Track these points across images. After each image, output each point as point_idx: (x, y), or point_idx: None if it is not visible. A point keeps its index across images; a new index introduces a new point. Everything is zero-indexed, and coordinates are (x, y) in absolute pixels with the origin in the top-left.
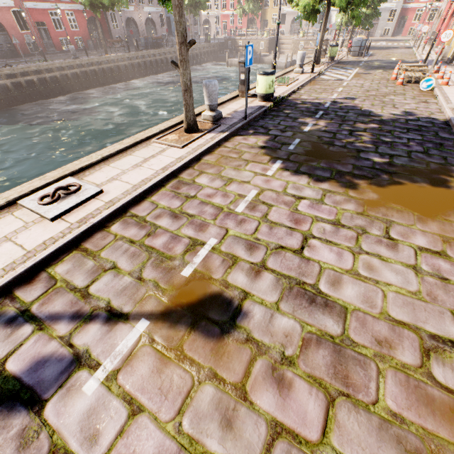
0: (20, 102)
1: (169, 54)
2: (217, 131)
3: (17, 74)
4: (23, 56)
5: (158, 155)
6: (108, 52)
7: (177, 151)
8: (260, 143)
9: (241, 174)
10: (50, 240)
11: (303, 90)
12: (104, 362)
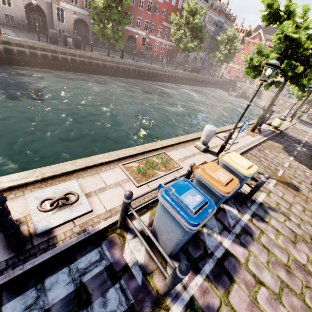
0: (135, 78)
1: (202, 79)
2: (262, 135)
3: (141, 67)
4: (144, 59)
5: (246, 136)
6: (172, 67)
7: (252, 137)
8: (281, 147)
9: (280, 155)
10: (235, 150)
11: (288, 130)
12: (270, 183)
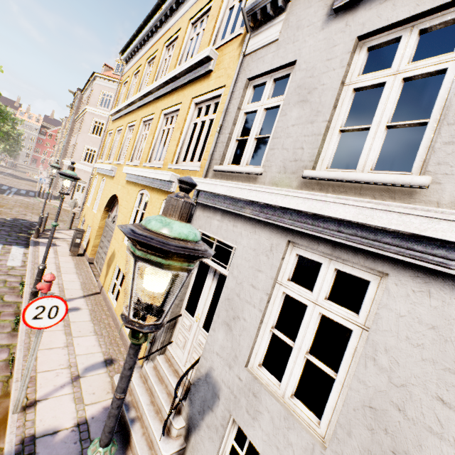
0: None
1: None
2: None
3: None
4: None
5: None
6: None
7: None
8: None
9: None
10: None
11: None
12: None
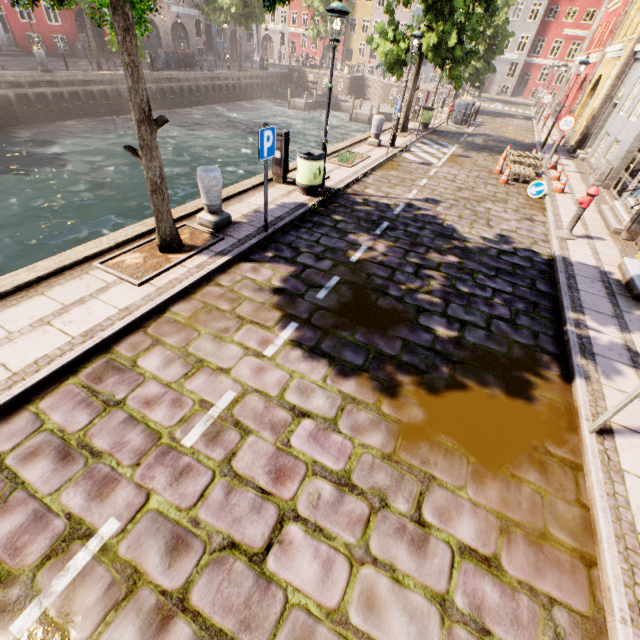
0: None
1: (203, 81)
2: (213, 251)
3: None
4: None
5: (91, 299)
6: (106, 66)
7: (129, 292)
8: (276, 281)
9: (222, 351)
10: None
11: (372, 177)
12: None
